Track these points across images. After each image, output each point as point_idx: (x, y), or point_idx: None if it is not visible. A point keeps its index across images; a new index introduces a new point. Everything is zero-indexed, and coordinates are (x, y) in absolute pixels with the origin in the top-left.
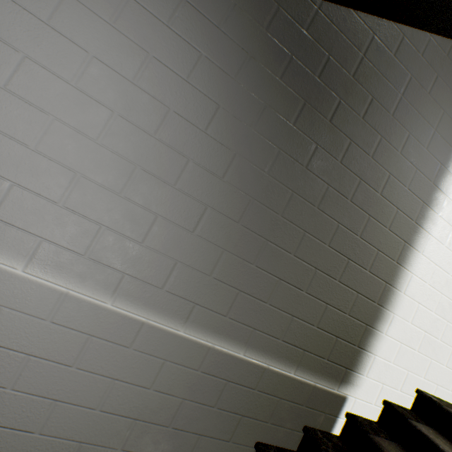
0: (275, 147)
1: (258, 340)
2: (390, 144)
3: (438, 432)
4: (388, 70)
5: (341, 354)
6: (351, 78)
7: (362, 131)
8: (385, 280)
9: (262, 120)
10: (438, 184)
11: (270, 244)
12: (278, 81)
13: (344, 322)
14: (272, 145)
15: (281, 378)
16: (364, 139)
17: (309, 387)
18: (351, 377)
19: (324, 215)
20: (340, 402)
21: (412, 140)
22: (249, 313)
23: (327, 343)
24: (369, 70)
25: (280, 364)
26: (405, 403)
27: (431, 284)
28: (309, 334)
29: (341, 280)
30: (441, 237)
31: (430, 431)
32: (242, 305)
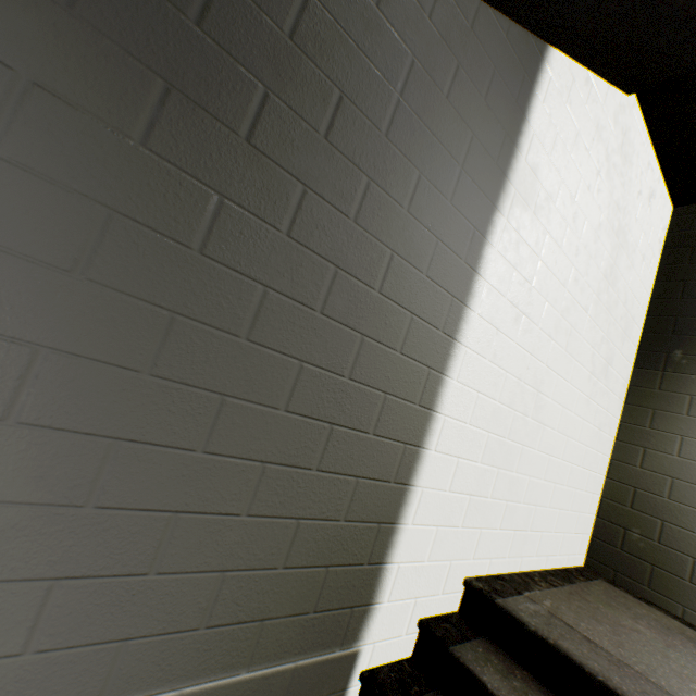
0: (92, 206)
1: (141, 657)
2: (387, 194)
3: (491, 641)
4: (368, 36)
5: (340, 589)
6: (287, 41)
7: (329, 165)
8: (404, 440)
9: (26, 126)
10: (473, 263)
11: (129, 445)
12: (63, 13)
13: (338, 536)
14: (83, 198)
15: (218, 695)
16: (334, 184)
17: (285, 675)
18: (363, 616)
19: (267, 352)
20: (348, 665)
21: (427, 186)
22: (101, 614)
23: (310, 585)
24: (328, 29)
25: (210, 673)
26: (451, 606)
27: (474, 423)
28: (270, 587)
29: (323, 467)
30: (482, 348)
31: (479, 653)
32: (74, 607)
